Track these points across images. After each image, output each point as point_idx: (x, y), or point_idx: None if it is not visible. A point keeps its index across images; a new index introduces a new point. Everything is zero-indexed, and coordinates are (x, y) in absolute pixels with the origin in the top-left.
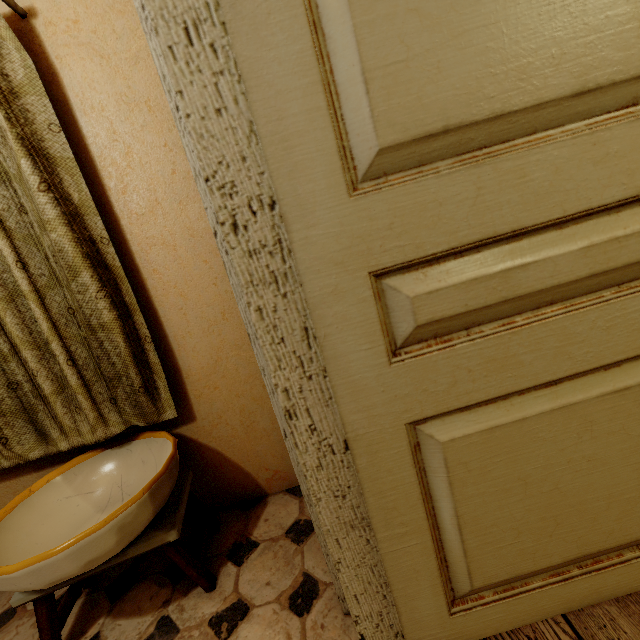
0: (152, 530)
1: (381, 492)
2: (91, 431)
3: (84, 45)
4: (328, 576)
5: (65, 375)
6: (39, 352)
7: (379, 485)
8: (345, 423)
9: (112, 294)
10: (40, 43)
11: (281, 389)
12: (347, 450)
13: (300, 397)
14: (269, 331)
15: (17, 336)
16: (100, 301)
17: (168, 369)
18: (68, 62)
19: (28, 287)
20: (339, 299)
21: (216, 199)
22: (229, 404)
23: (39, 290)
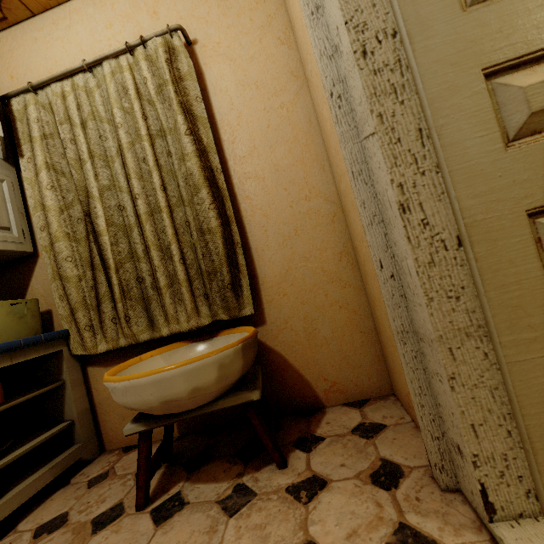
0: (236, 391)
1: (503, 286)
2: (187, 320)
3: (221, 55)
4: (410, 462)
5: (176, 271)
6: (161, 254)
7: (500, 278)
8: (462, 208)
9: (219, 207)
10: (196, 58)
11: (396, 184)
12: (460, 247)
13: (413, 192)
14: (387, 133)
15: (150, 239)
16: (211, 211)
17: (248, 276)
18: (210, 66)
19: (164, 203)
20: (454, 93)
21: (351, 35)
22: (295, 310)
23: (170, 206)
